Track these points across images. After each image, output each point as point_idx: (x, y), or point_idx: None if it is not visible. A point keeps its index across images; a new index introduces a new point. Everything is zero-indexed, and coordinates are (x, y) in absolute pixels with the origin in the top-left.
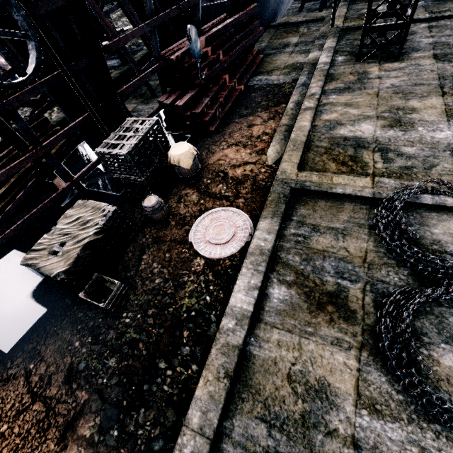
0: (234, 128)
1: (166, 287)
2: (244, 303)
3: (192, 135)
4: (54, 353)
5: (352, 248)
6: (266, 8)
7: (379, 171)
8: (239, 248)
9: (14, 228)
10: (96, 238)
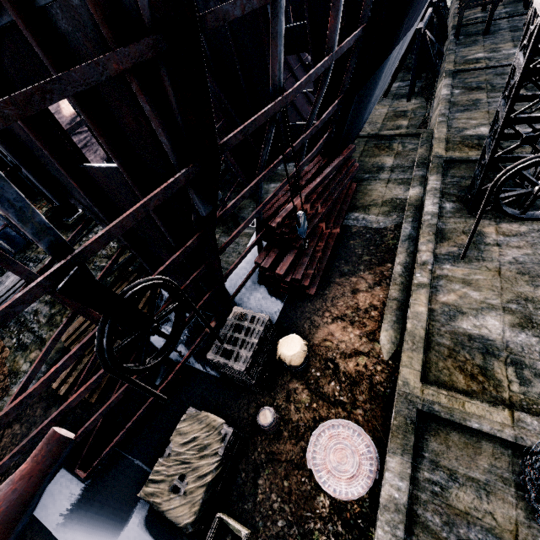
0: (336, 292)
1: (291, 534)
2: None
3: (289, 295)
4: None
5: (500, 516)
6: (358, 130)
7: (516, 397)
8: (367, 488)
9: (121, 434)
10: (217, 473)
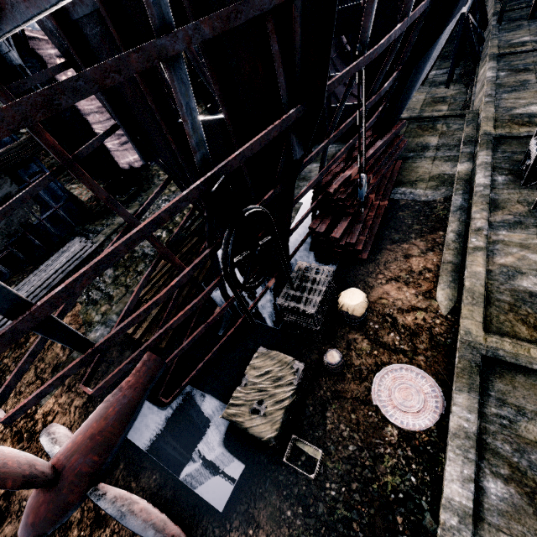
0: (388, 257)
1: (363, 457)
2: (462, 497)
3: (340, 260)
4: (269, 520)
5: None
6: (403, 110)
7: None
8: (434, 421)
9: (198, 369)
10: (293, 400)
